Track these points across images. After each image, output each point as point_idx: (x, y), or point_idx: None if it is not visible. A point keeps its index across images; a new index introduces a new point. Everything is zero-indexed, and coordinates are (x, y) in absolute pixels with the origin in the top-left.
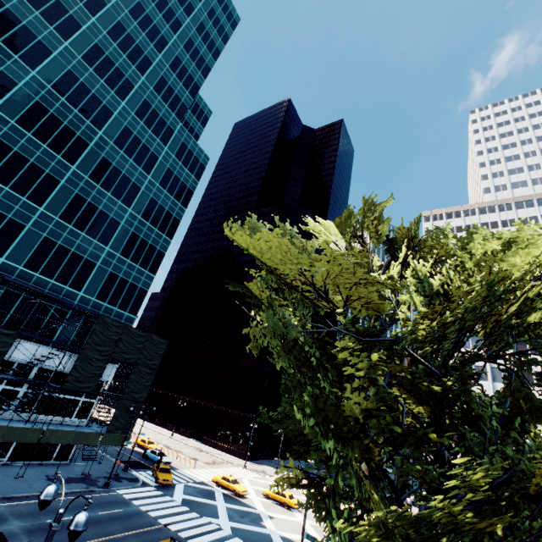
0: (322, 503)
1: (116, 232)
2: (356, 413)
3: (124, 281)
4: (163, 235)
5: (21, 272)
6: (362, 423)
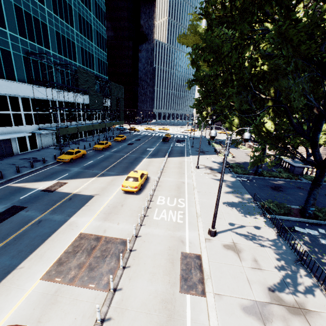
0: (213, 115)
1: (92, 33)
2: (223, 104)
3: (101, 61)
4: (103, 26)
5: (82, 68)
6: (223, 105)
